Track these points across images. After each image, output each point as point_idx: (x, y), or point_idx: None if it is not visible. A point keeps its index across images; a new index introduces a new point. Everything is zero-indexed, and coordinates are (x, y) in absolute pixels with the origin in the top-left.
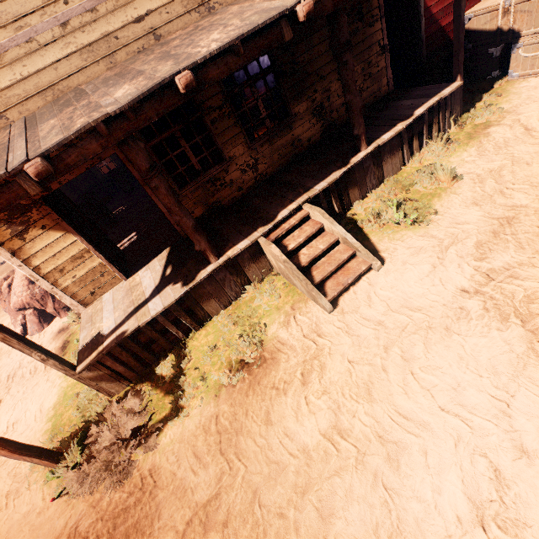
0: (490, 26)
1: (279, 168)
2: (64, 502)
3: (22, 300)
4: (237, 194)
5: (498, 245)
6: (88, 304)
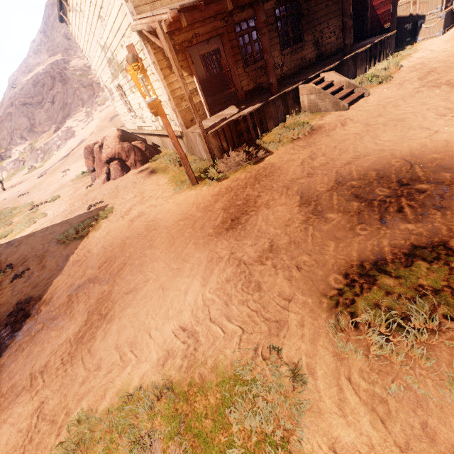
0: (406, 12)
1: (293, 72)
2: (212, 186)
3: (115, 150)
4: None
5: (429, 76)
6: (188, 128)
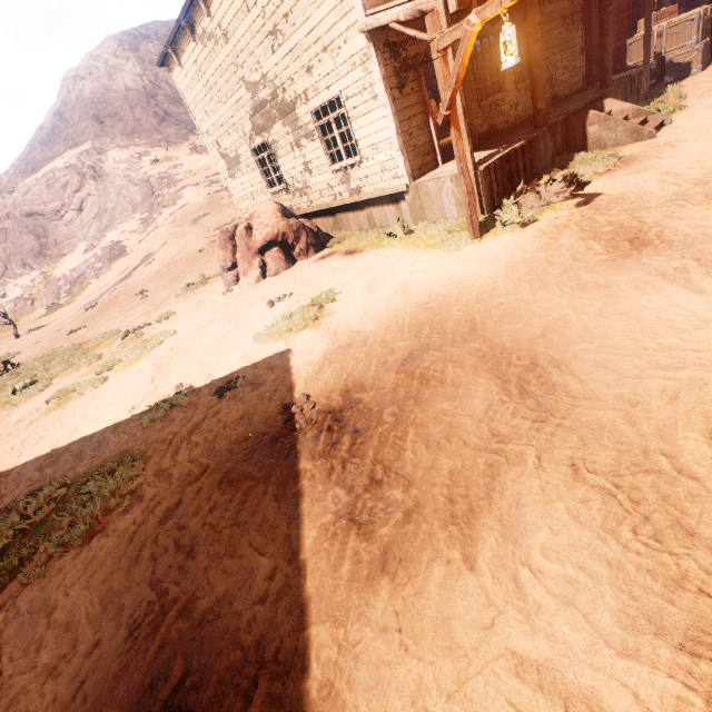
0: None
1: (527, 116)
2: (518, 232)
3: (279, 229)
4: (505, 125)
5: None
6: (415, 179)
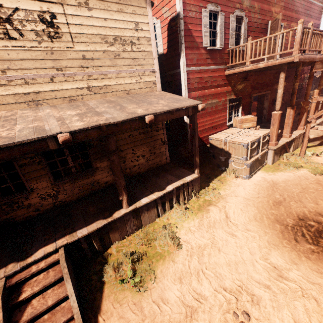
0: (219, 146)
1: (77, 197)
2: None
3: None
4: (34, 213)
5: None
6: None
